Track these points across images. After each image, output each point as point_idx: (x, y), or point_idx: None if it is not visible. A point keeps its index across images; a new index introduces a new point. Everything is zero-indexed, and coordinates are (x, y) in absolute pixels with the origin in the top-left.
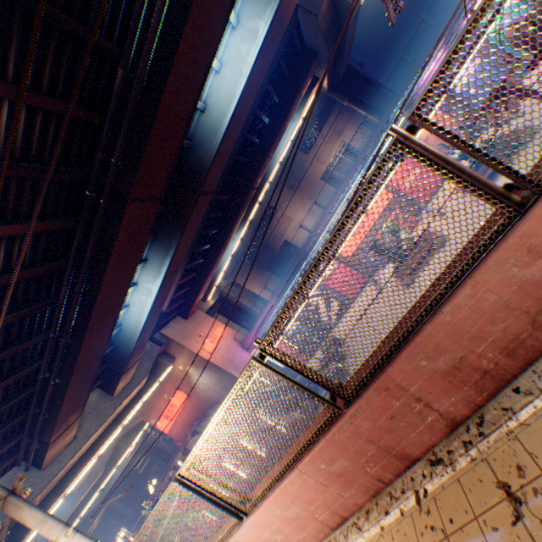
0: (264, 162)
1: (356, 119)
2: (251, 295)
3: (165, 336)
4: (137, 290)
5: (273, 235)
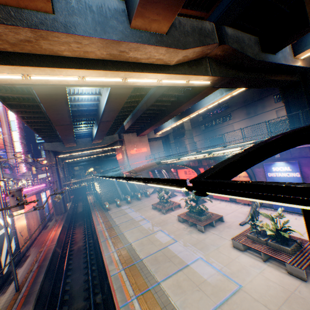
0: (174, 110)
1: None
2: None
3: (123, 137)
4: (94, 127)
5: (220, 129)
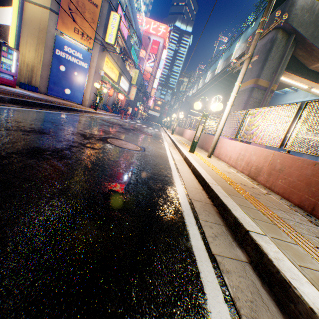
0: None
1: None
2: None
3: None
4: None
5: None
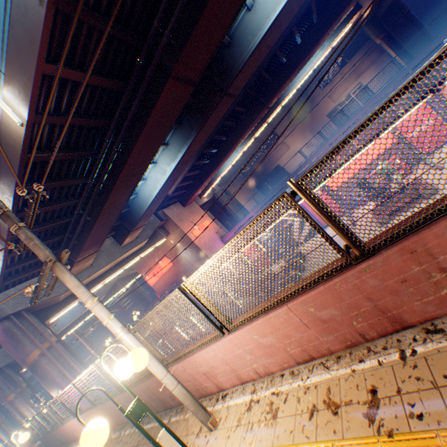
0: (284, 83)
1: (381, 63)
2: (237, 205)
3: (165, 215)
4: (155, 168)
5: (269, 158)
